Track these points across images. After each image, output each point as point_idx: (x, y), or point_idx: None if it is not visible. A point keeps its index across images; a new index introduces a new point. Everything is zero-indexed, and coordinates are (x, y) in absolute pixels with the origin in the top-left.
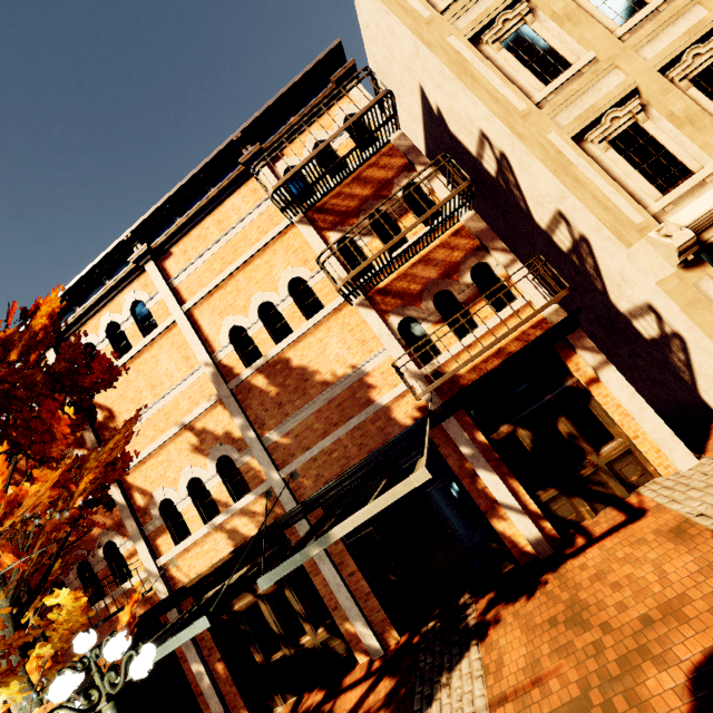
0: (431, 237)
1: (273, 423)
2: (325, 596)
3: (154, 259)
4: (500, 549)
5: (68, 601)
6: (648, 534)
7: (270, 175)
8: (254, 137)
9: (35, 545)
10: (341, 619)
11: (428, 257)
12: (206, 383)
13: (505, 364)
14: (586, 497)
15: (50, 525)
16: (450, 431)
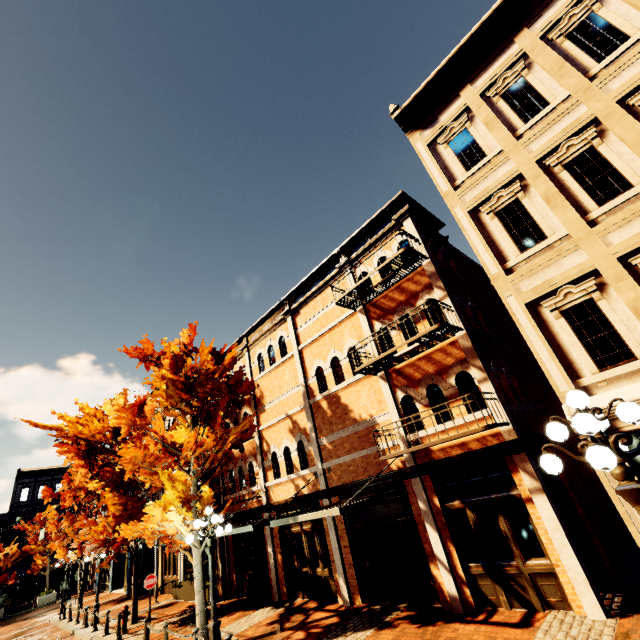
0: (430, 345)
1: (325, 433)
2: (330, 551)
3: (292, 314)
4: (435, 588)
5: (208, 491)
6: (504, 638)
7: (350, 277)
8: (348, 249)
9: (206, 462)
10: (335, 570)
11: (430, 356)
12: (301, 395)
13: (460, 456)
14: (507, 590)
15: (212, 455)
16: (415, 487)
